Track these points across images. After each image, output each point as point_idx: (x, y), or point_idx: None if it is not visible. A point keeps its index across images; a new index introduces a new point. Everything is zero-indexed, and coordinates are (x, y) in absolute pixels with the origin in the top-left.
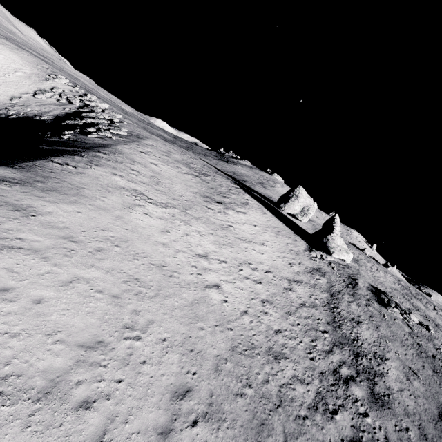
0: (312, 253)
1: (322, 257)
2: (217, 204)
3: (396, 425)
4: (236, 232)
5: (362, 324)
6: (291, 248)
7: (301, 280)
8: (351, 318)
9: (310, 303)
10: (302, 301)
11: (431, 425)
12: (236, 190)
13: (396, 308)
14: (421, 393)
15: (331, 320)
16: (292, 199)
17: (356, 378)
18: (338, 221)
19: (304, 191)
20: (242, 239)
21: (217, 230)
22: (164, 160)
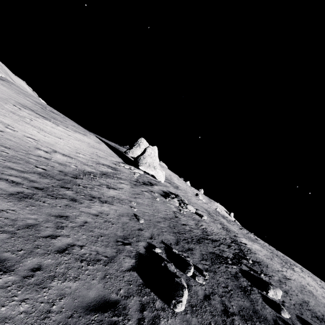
0: (121, 164)
1: (131, 169)
2: (36, 113)
3: (14, 211)
4: (31, 122)
5: (117, 190)
6: (96, 154)
7: (75, 158)
8: (107, 185)
9: (60, 162)
10: (50, 158)
11: (90, 233)
12: (85, 131)
13: (178, 201)
14: (122, 225)
15: (71, 173)
16: (135, 146)
17: (21, 185)
18: (155, 150)
19: (145, 141)
20: (31, 125)
21: (0, 108)
22: (6, 86)
